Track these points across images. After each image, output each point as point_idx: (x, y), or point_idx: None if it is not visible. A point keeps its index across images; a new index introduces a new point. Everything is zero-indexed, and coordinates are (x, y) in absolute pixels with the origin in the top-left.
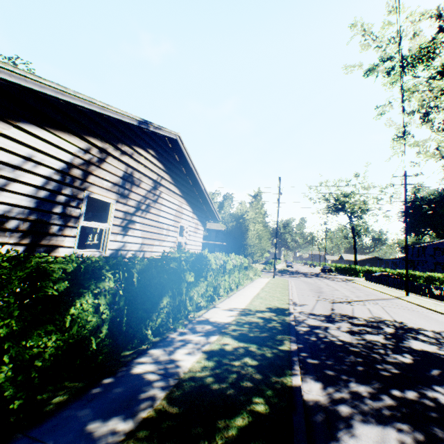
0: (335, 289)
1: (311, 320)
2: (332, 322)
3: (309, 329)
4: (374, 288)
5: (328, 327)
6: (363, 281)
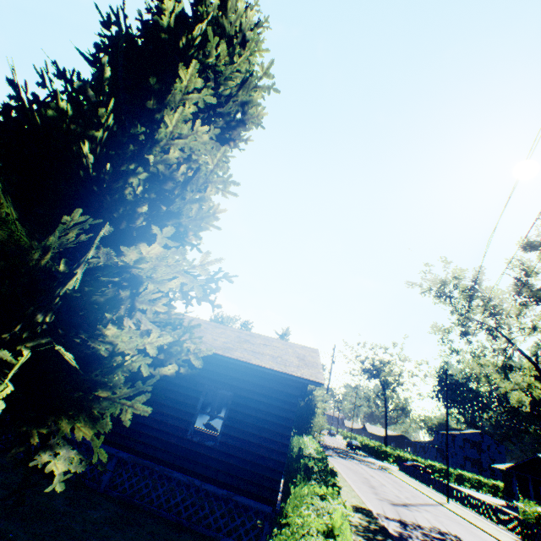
0: (382, 483)
1: (393, 525)
2: (408, 529)
3: (398, 534)
4: (415, 487)
5: (410, 535)
6: (397, 471)
